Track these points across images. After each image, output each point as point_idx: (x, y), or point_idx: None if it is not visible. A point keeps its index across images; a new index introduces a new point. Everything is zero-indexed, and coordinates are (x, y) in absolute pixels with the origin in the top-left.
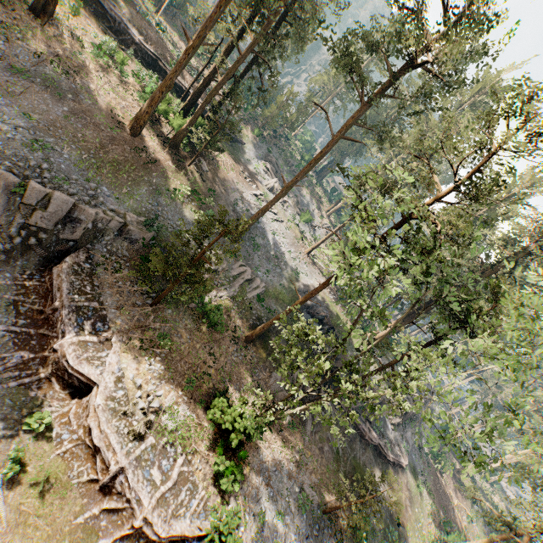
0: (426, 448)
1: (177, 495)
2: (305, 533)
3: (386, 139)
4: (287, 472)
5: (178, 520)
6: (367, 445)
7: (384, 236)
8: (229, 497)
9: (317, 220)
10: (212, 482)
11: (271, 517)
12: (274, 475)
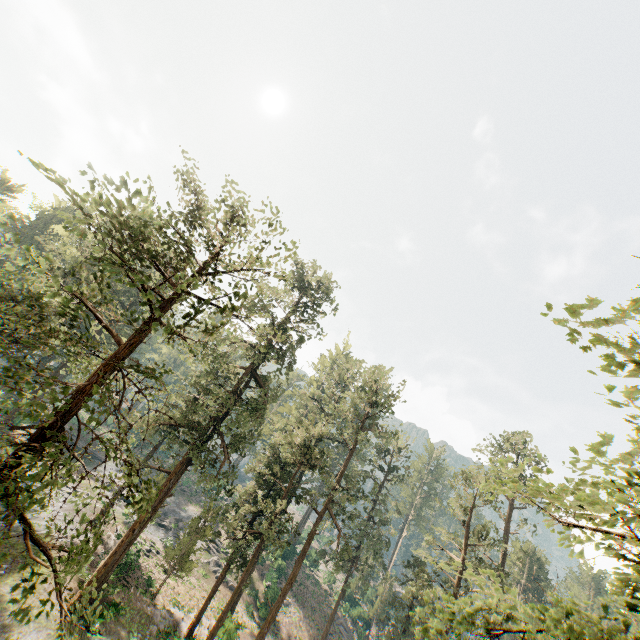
0: None
1: None
2: None
3: None
4: None
5: None
6: None
7: None
8: None
9: None
10: None
11: None
12: None
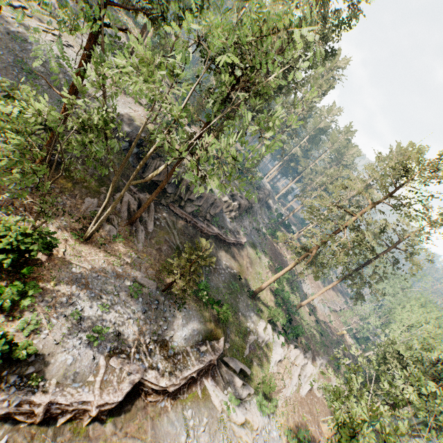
0: (264, 230)
1: None
2: (141, 311)
3: None
4: (115, 274)
5: None
6: (208, 237)
7: None
8: (22, 313)
9: None
10: None
11: (94, 312)
12: (96, 280)
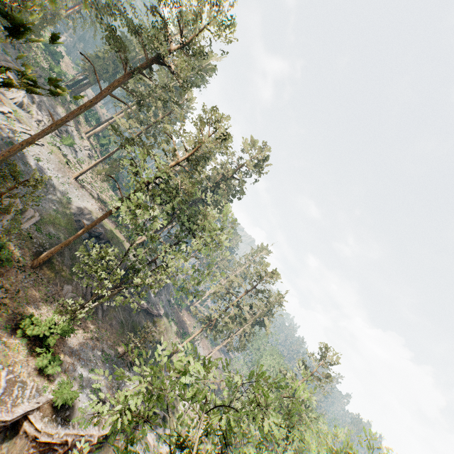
0: (173, 300)
1: (12, 394)
2: (109, 373)
3: (143, 103)
4: (91, 346)
5: (19, 407)
6: (140, 311)
7: (148, 183)
8: (53, 377)
9: (78, 141)
10: (37, 375)
11: (87, 375)
12: (82, 352)
